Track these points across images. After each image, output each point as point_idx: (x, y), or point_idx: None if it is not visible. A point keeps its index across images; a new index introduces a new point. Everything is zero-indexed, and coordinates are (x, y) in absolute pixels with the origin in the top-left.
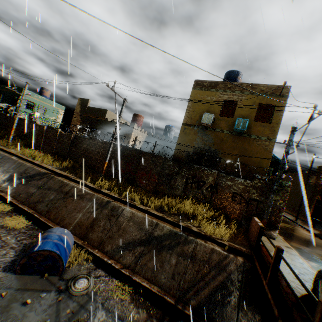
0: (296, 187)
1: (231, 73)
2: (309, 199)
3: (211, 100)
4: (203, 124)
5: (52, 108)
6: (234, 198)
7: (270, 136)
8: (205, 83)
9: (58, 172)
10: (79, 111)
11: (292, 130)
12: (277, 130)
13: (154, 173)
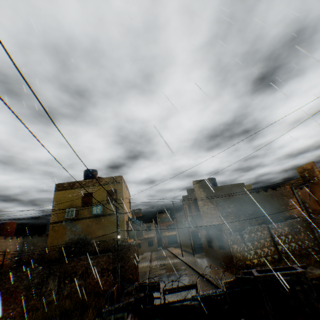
0: (181, 226)
1: (87, 171)
2: (188, 233)
3: (72, 196)
4: (68, 218)
5: None
6: (103, 273)
7: (120, 210)
8: (65, 184)
9: None
10: None
11: (116, 209)
12: (123, 204)
13: (22, 289)
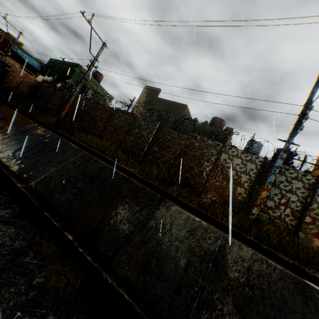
0: None
1: None
2: None
3: None
4: None
5: (100, 95)
6: None
7: None
8: None
9: (160, 188)
10: (143, 101)
11: None
12: None
13: None
